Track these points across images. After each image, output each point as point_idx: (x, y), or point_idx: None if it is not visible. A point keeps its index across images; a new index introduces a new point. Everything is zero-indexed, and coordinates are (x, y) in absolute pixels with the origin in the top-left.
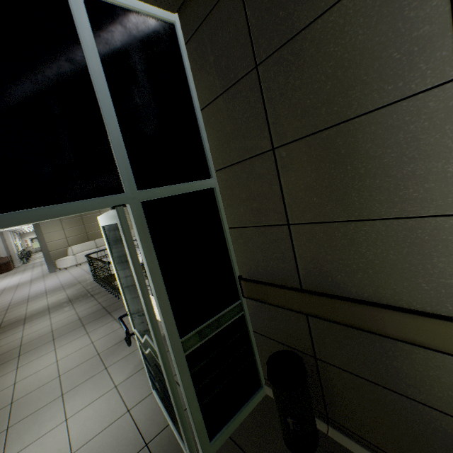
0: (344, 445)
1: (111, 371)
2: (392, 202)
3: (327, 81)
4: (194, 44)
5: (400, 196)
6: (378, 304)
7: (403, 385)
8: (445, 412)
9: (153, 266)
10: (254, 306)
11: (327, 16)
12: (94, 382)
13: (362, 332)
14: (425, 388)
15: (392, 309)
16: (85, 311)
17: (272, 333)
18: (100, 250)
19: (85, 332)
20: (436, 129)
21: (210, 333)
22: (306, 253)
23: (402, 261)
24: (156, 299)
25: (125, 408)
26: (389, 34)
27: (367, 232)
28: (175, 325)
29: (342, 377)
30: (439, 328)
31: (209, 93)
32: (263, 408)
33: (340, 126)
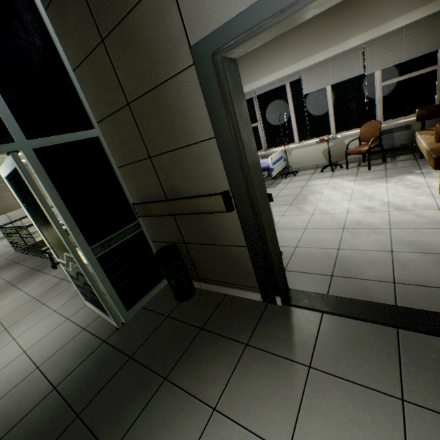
0: (208, 290)
1: (49, 304)
2: (190, 134)
3: (144, 58)
4: (52, 12)
5: (192, 131)
6: (197, 196)
7: (219, 239)
8: (234, 245)
9: (55, 197)
10: (148, 222)
11: (133, 13)
12: (34, 314)
13: (199, 216)
14: (226, 236)
15: (202, 196)
16: (13, 275)
17: (162, 237)
18: (16, 221)
19: (17, 289)
20: (194, 92)
21: (115, 243)
22: (163, 175)
23: (202, 168)
24: (63, 221)
25: (65, 318)
26: (164, 33)
27: (185, 155)
28: (83, 238)
29: (198, 249)
30: (218, 200)
31: (76, 57)
32: (166, 288)
33: (157, 88)
